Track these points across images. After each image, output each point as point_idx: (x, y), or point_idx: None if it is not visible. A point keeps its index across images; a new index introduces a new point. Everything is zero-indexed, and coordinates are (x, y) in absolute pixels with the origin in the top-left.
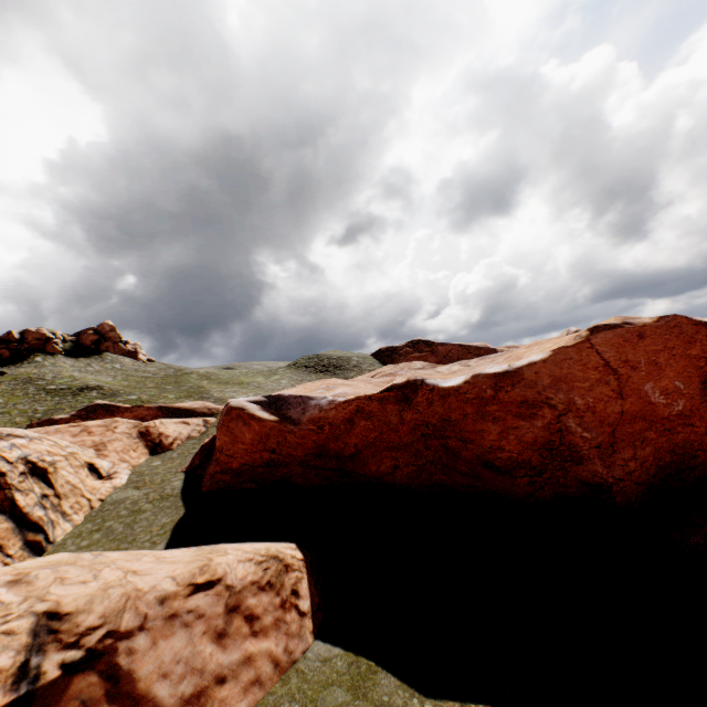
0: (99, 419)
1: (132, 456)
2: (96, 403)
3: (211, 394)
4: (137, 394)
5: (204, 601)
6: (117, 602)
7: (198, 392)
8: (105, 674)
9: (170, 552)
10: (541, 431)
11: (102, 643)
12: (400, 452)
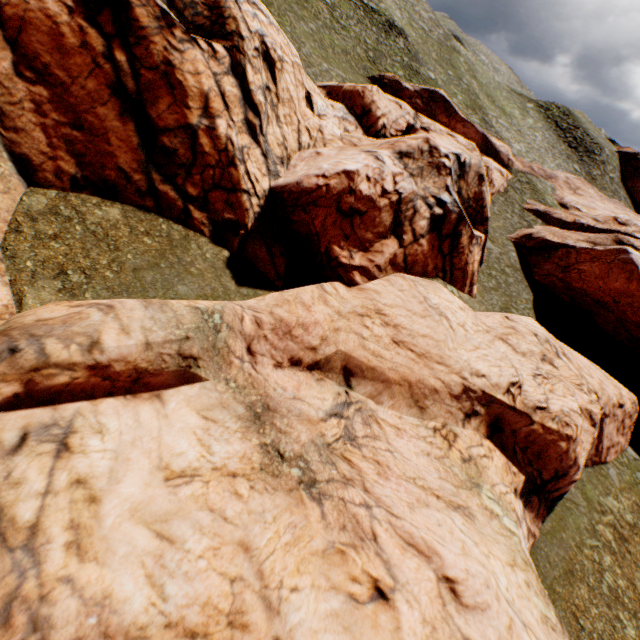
0: (435, 113)
1: None
2: (440, 94)
3: (490, 121)
4: (433, 72)
5: (619, 413)
6: (605, 399)
7: (478, 107)
8: (599, 428)
9: (580, 357)
10: None
11: (602, 416)
12: None
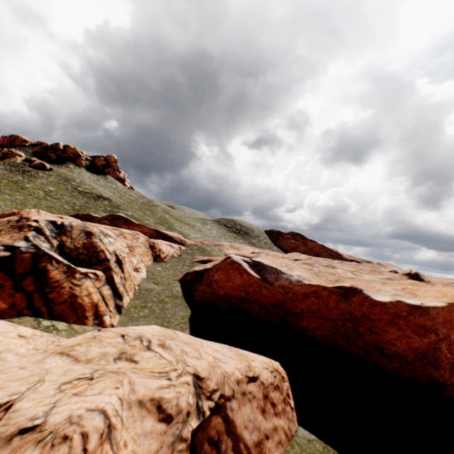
0: (119, 225)
1: (145, 259)
2: (119, 215)
3: (175, 227)
4: (131, 212)
5: (254, 388)
6: (220, 377)
7: (166, 223)
8: (224, 418)
9: (214, 346)
10: (424, 345)
11: (220, 400)
12: (325, 321)
